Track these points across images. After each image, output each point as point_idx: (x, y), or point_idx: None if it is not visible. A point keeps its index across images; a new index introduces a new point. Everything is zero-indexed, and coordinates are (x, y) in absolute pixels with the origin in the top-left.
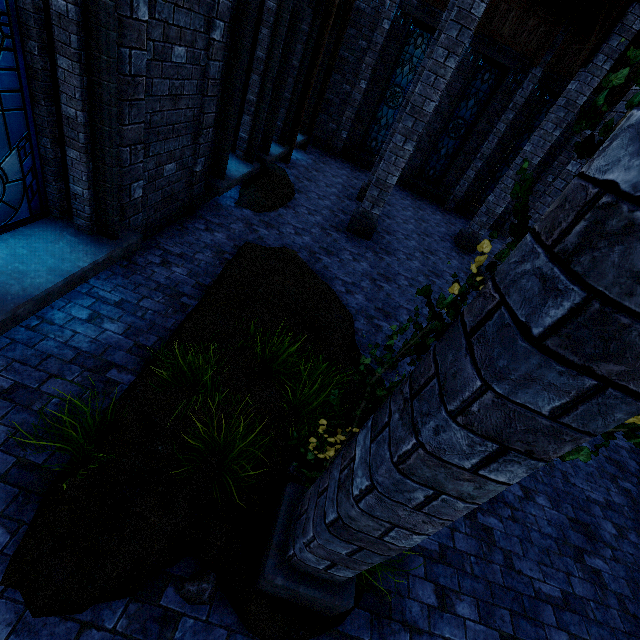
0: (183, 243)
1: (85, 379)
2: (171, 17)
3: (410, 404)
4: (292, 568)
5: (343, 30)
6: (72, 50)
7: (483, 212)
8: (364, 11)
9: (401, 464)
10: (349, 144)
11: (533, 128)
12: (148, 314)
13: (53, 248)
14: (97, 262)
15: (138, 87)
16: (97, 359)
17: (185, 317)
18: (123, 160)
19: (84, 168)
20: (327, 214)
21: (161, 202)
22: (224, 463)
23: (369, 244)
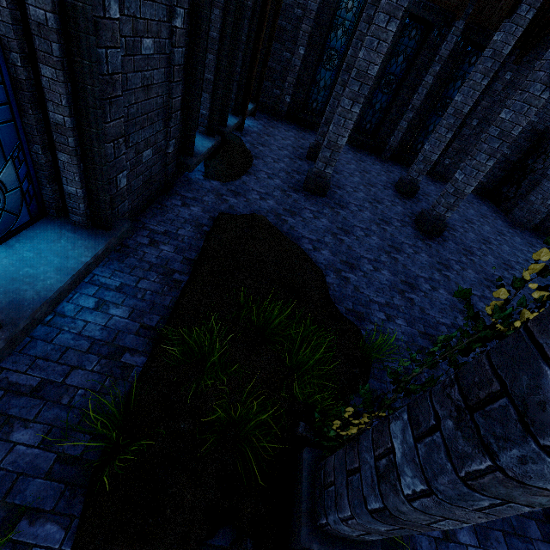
0: (165, 221)
1: (103, 367)
2: (138, 11)
3: (469, 416)
4: (324, 533)
5: (280, 1)
6: (54, 58)
7: (420, 160)
8: None
9: (470, 480)
10: (292, 107)
11: (457, 77)
12: (147, 295)
13: (56, 247)
14: (97, 255)
15: (115, 84)
16: (110, 345)
17: (180, 293)
18: (108, 155)
19: (76, 169)
20: (284, 176)
21: (142, 186)
22: (241, 433)
23: (325, 200)
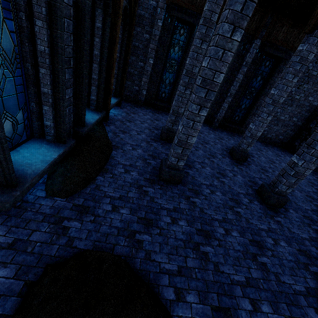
0: None
1: None
2: None
3: None
4: None
5: (132, 28)
6: None
7: (248, 136)
8: (144, 16)
9: None
10: (148, 97)
11: (258, 75)
12: None
13: None
14: None
15: None
16: None
17: None
18: None
19: None
20: (141, 165)
21: None
22: None
23: (180, 188)
